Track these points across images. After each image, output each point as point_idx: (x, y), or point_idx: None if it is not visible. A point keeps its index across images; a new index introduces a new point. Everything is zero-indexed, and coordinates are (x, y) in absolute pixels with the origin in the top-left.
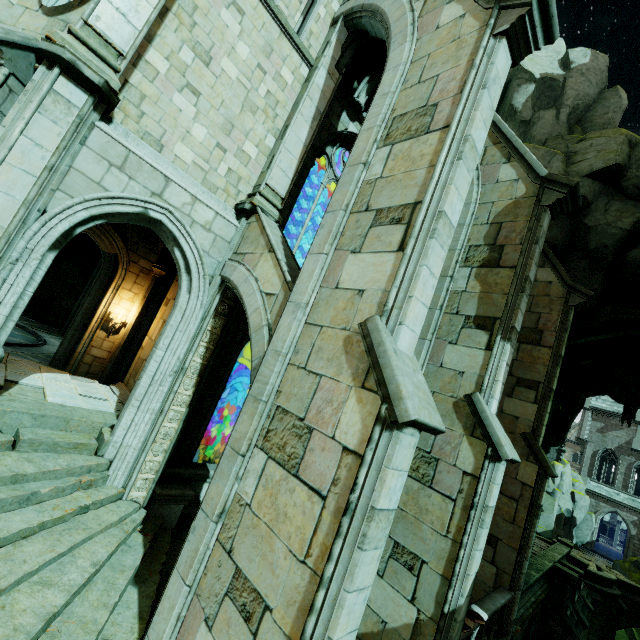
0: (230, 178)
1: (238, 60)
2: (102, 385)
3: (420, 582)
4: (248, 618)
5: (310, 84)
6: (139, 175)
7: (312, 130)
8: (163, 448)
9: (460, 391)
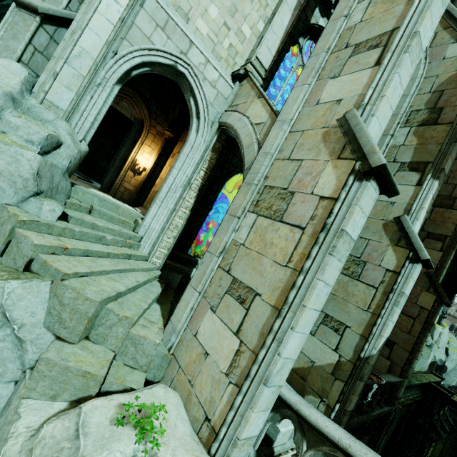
0: (230, 51)
1: None
2: (130, 206)
3: (343, 339)
4: (242, 302)
5: None
6: (174, 36)
7: (293, 18)
8: (173, 234)
9: (390, 215)
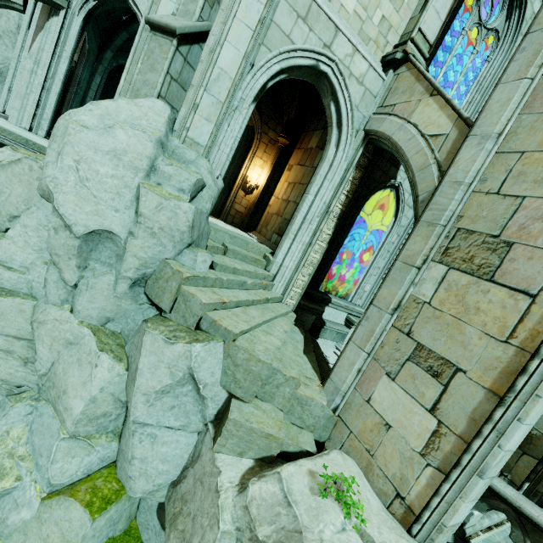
0: (381, 27)
1: None
2: (242, 232)
3: None
4: (436, 375)
5: None
6: (316, 26)
7: None
8: (308, 272)
9: None
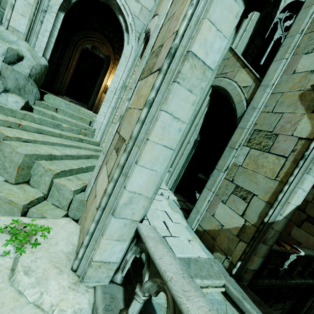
0: None
1: None
2: None
3: (249, 206)
4: (117, 151)
5: None
6: None
7: None
8: None
9: (308, 84)
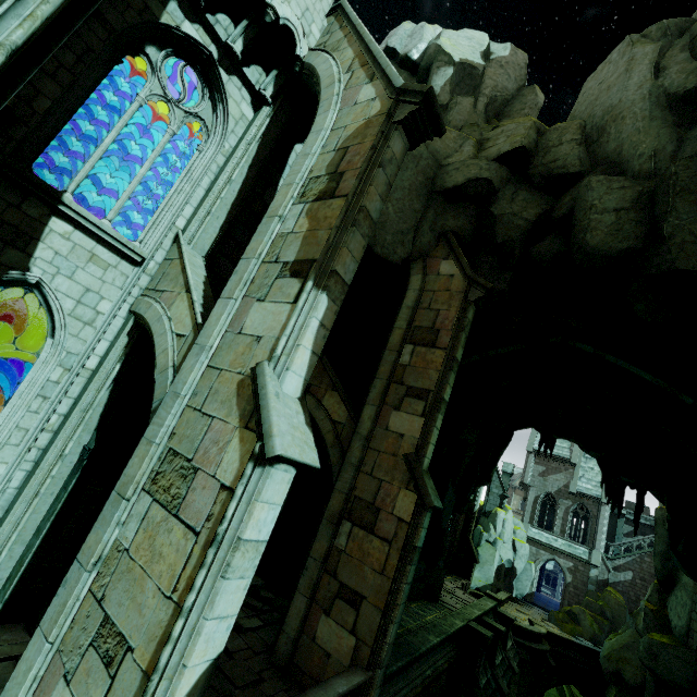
0: None
1: None
2: None
3: (113, 688)
4: None
5: None
6: None
7: None
8: None
9: (251, 364)
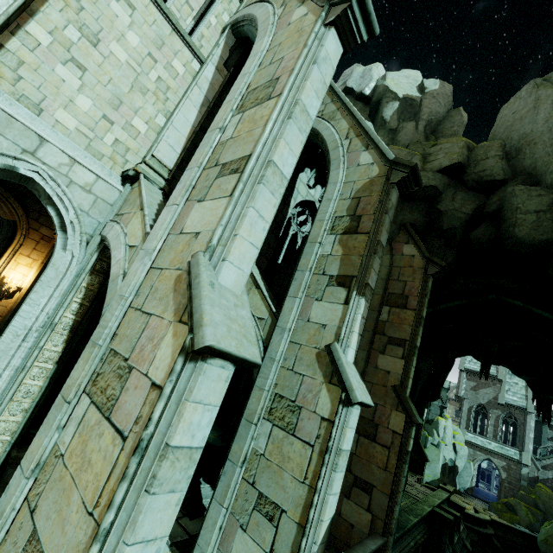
0: (117, 148)
1: (128, 46)
2: None
3: (279, 532)
4: None
5: (198, 75)
6: (8, 131)
7: (201, 114)
8: (23, 407)
9: (322, 342)
